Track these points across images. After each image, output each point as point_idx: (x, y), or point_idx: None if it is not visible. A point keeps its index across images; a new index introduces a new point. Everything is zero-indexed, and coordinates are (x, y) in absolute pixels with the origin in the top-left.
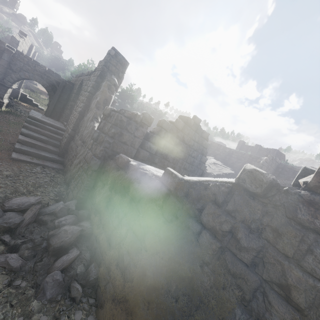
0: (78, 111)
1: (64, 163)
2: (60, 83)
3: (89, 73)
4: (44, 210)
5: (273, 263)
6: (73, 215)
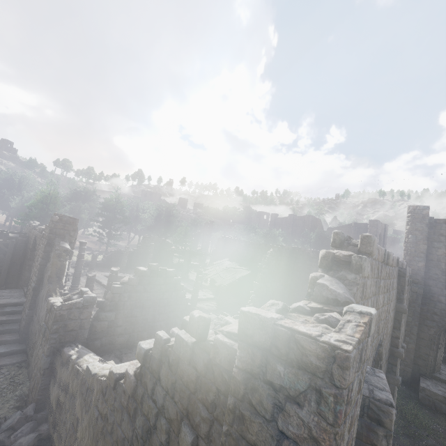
0: (32, 287)
1: (27, 351)
2: (10, 244)
3: (40, 232)
4: (1, 428)
5: (116, 430)
6: (32, 421)
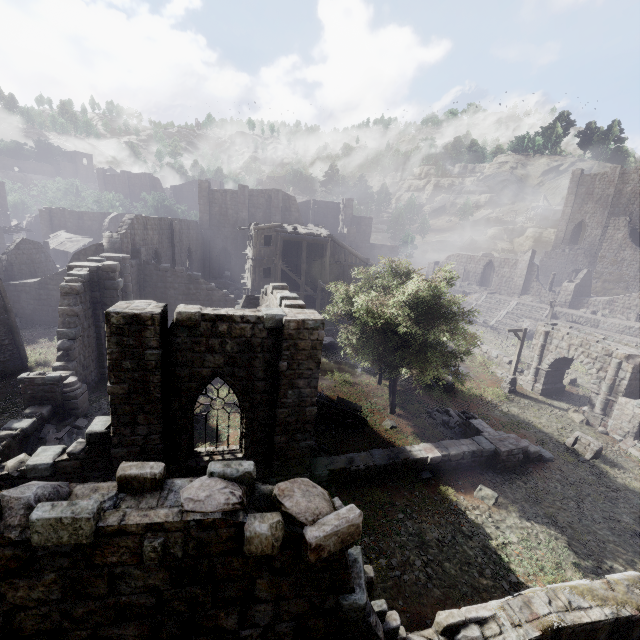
0: None
1: None
2: None
3: None
4: None
5: None
6: None
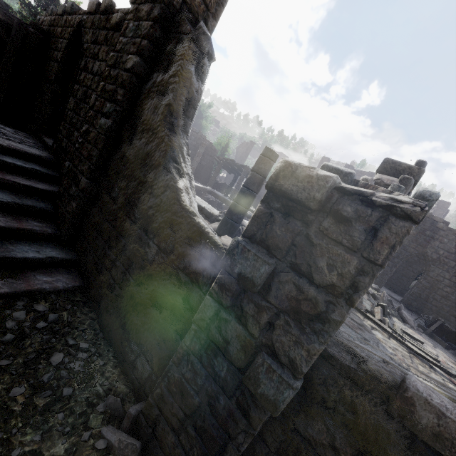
0: (100, 127)
1: (82, 266)
2: (13, 28)
3: (101, 7)
4: None
5: None
6: None
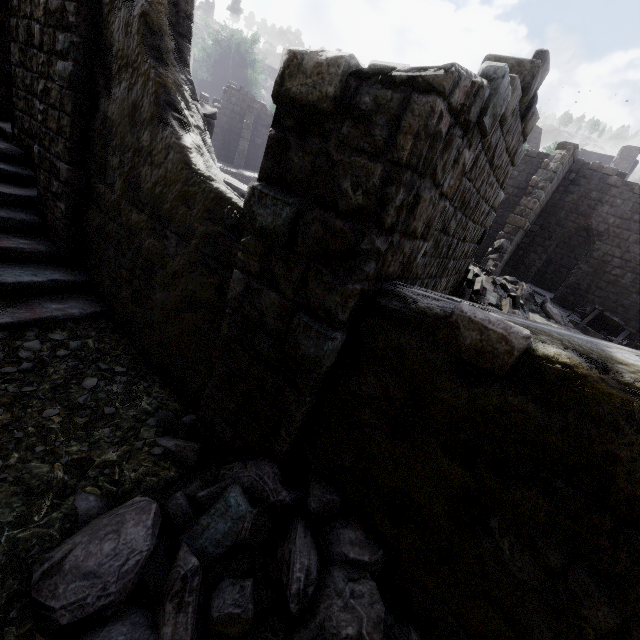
0: (60, 77)
1: (98, 288)
2: None
3: None
4: (197, 544)
5: None
6: (300, 524)
